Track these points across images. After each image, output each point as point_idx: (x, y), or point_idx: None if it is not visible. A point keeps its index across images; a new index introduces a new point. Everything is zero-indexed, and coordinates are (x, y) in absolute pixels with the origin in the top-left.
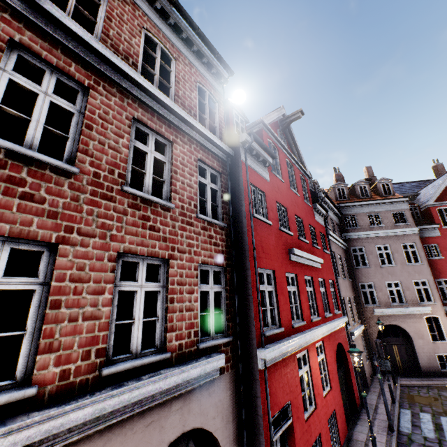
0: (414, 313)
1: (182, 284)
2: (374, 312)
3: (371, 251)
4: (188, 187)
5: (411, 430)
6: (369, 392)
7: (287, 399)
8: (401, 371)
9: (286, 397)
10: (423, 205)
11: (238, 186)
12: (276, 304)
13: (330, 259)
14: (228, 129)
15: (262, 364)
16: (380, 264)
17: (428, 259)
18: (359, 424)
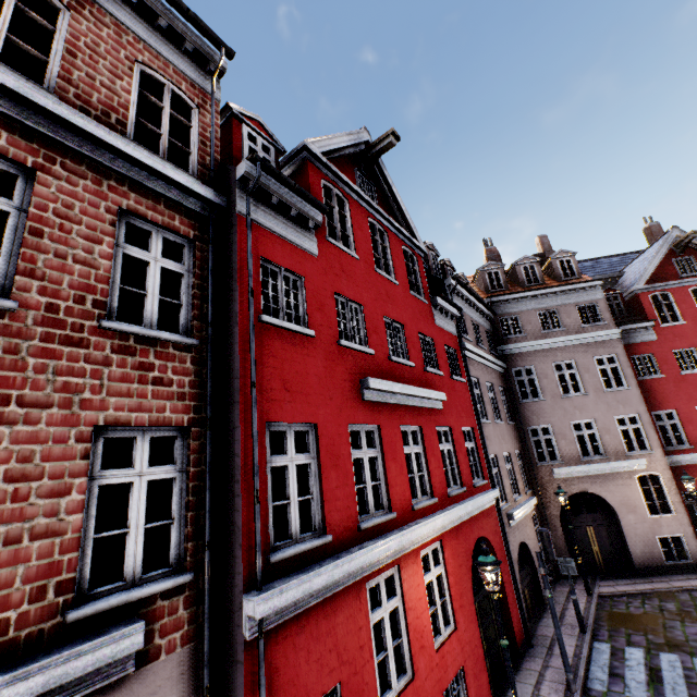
0: (619, 470)
1: (28, 478)
2: (554, 474)
3: (545, 372)
4: (80, 265)
5: (608, 686)
6: (544, 614)
7: (331, 682)
8: (602, 568)
9: (329, 679)
10: (628, 291)
11: (230, 264)
12: (318, 490)
13: (467, 391)
14: (230, 161)
15: (251, 629)
16: (561, 393)
17: (639, 379)
18: (518, 680)
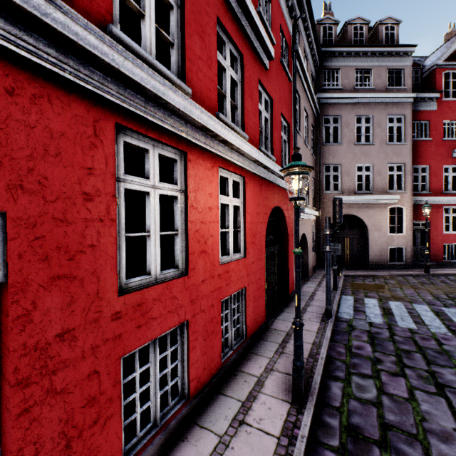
0: (379, 202)
1: None
2: None
3: (348, 122)
4: None
5: (353, 316)
6: (308, 282)
7: None
8: (348, 264)
9: None
10: (428, 67)
11: None
12: None
13: (290, 92)
14: None
15: None
16: (355, 141)
17: (413, 140)
18: (286, 311)
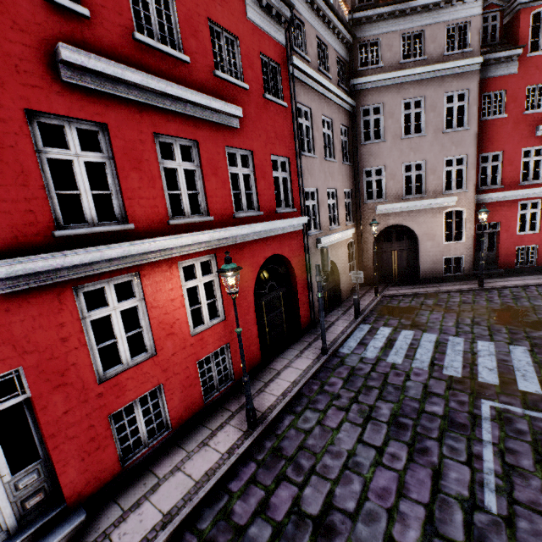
0: (432, 207)
1: None
2: (377, 210)
3: (392, 111)
4: None
5: (352, 350)
6: (337, 308)
7: (2, 368)
8: (396, 279)
9: None
10: (511, 7)
11: None
12: None
13: (288, 119)
14: None
15: None
16: (402, 134)
17: (481, 120)
18: (292, 348)
